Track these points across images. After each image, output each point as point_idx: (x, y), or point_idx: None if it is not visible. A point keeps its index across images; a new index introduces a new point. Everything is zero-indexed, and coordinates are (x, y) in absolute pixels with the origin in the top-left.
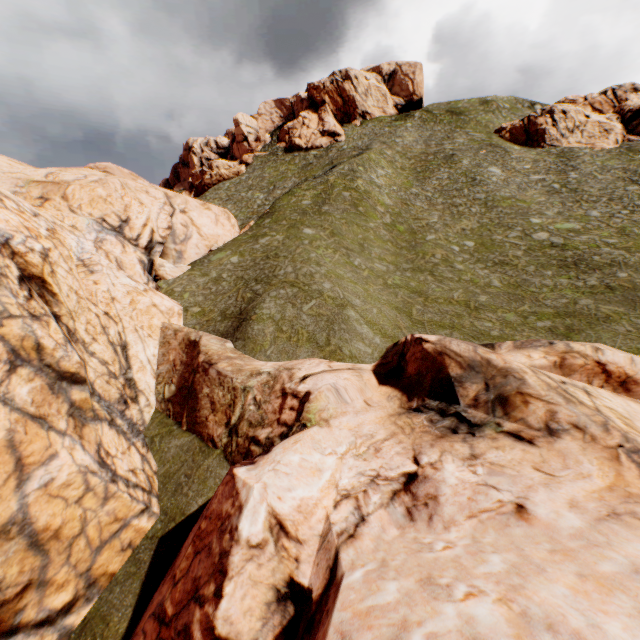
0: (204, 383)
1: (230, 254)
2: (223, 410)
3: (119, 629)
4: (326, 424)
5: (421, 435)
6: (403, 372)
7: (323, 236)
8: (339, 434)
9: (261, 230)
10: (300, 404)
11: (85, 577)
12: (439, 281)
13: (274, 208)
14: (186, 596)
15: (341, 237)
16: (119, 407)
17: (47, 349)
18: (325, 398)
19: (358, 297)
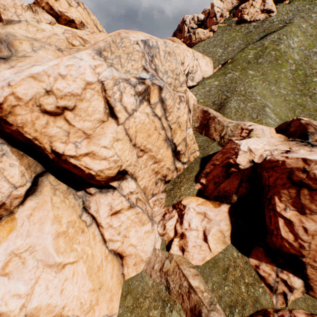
0: (212, 123)
1: (214, 80)
2: (218, 131)
3: (197, 169)
4: (258, 138)
5: (292, 145)
6: (287, 131)
7: (258, 75)
8: (262, 140)
9: (227, 70)
10: (249, 132)
11: (188, 158)
12: (313, 101)
13: (233, 59)
14: (224, 159)
15: (266, 76)
16: (190, 124)
17: (189, 101)
18: (258, 131)
19: (271, 103)
